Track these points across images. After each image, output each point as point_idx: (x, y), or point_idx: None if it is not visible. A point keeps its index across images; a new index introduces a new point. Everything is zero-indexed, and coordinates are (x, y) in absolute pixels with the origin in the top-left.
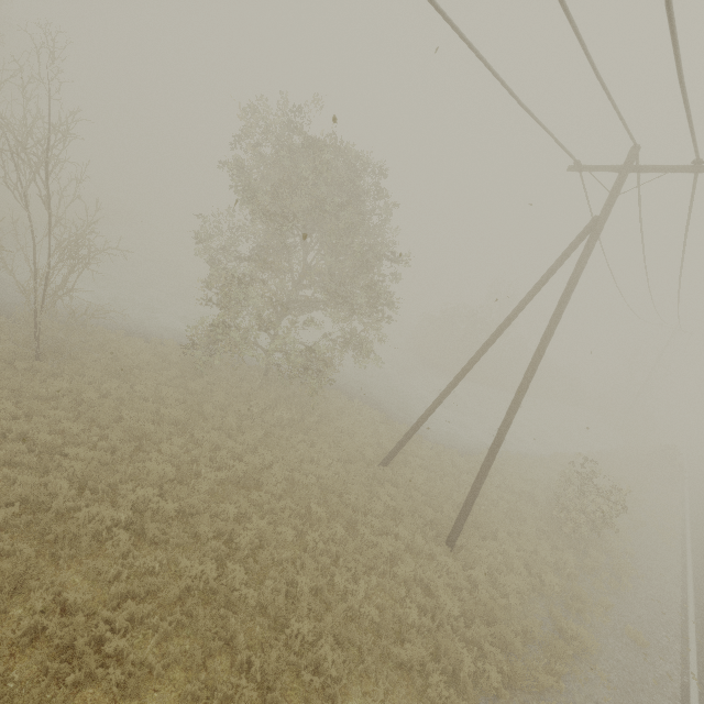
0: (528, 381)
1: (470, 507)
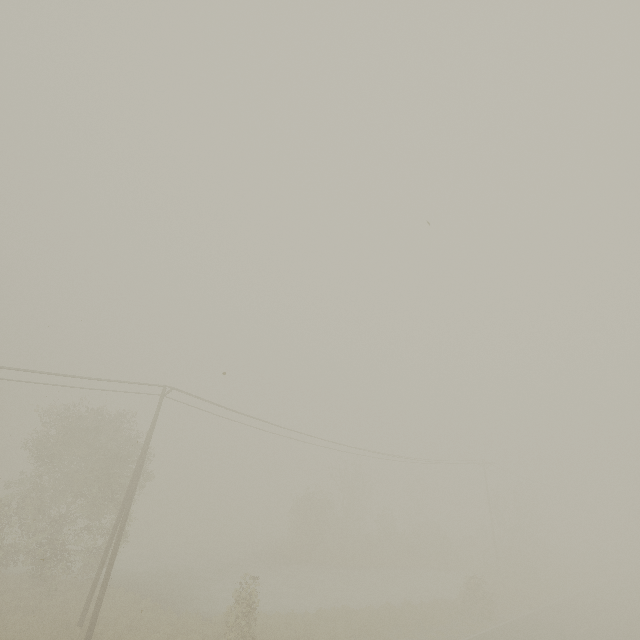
0: (126, 509)
1: (91, 624)
